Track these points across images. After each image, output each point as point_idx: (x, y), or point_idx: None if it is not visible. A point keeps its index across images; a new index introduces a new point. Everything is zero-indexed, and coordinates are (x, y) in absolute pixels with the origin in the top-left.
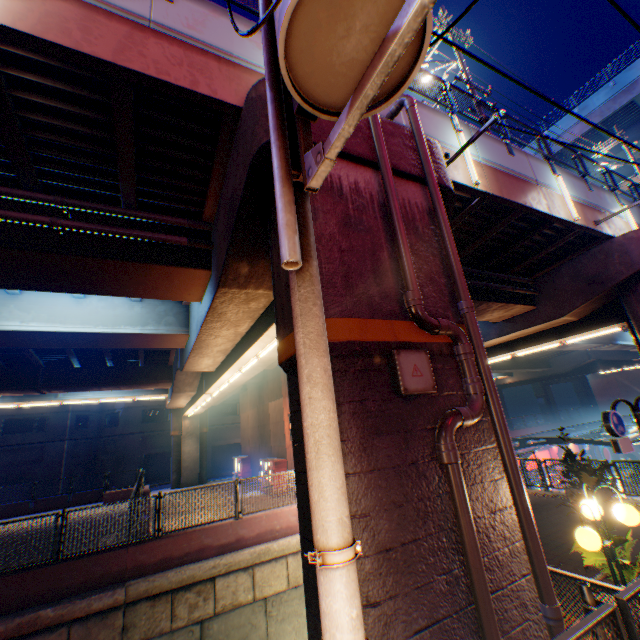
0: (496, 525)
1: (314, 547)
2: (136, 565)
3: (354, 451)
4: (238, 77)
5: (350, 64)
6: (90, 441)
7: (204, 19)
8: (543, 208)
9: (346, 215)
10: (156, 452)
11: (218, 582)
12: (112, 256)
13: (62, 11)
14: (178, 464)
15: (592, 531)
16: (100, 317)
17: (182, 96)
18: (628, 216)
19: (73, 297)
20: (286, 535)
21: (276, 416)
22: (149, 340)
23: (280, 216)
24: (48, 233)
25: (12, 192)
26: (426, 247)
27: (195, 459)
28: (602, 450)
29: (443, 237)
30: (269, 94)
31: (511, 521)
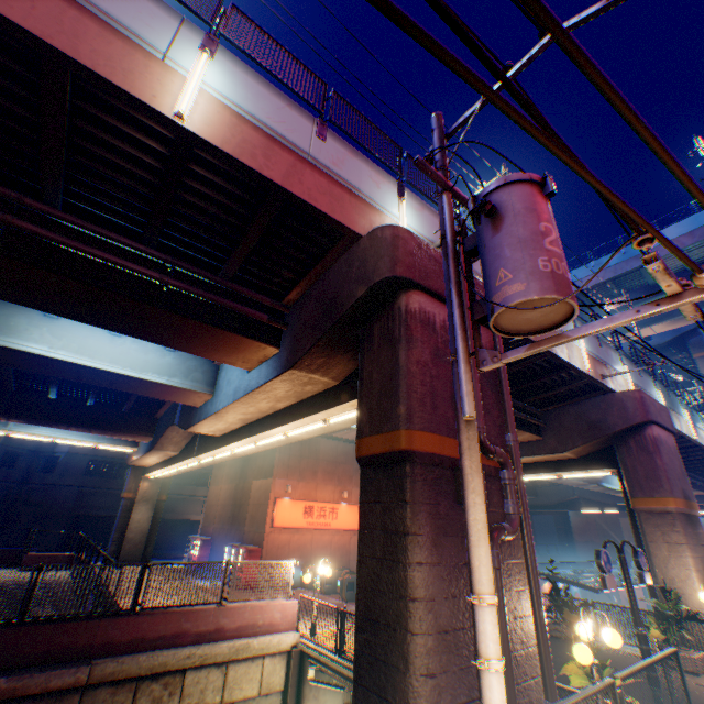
0: (517, 629)
1: (473, 593)
2: (105, 641)
3: (427, 544)
4: (361, 209)
5: (525, 319)
6: (11, 485)
7: (344, 158)
8: (565, 356)
9: (436, 347)
10: (89, 514)
11: (188, 676)
12: (199, 317)
13: (253, 139)
14: (122, 533)
15: (586, 646)
16: (130, 359)
17: (320, 217)
18: (627, 375)
19: (108, 332)
20: (267, 632)
21: (260, 497)
22: (168, 391)
23: (464, 385)
24: (150, 285)
25: (133, 244)
26: (486, 382)
27: (144, 530)
28: (574, 594)
29: (500, 377)
30: (456, 299)
31: (527, 628)
